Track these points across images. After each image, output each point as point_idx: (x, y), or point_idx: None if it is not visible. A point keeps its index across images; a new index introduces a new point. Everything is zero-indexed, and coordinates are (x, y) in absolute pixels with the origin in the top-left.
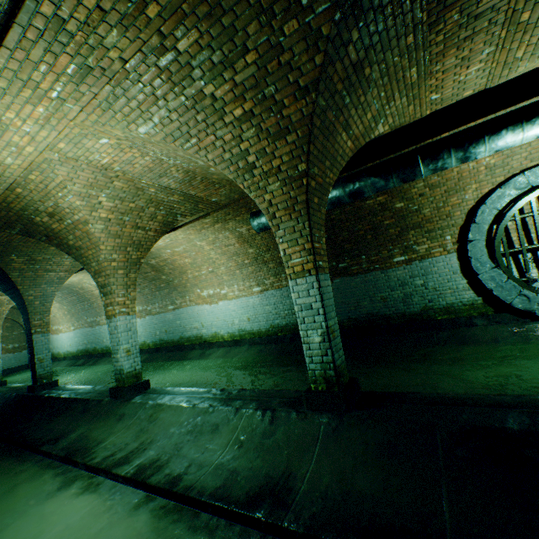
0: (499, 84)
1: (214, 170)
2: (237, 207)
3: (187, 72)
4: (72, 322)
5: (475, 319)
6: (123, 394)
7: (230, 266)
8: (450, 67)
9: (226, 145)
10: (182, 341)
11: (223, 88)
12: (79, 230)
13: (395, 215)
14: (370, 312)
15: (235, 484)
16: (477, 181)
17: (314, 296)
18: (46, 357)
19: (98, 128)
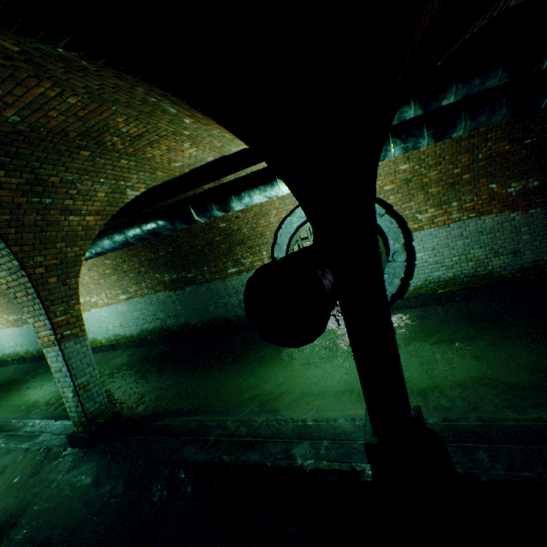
0: (235, 152)
1: None
2: None
3: None
4: None
5: None
6: None
7: (93, 276)
8: (165, 153)
9: None
10: None
11: None
12: None
13: (222, 233)
14: (216, 316)
15: None
16: (275, 208)
17: (62, 362)
18: None
19: None
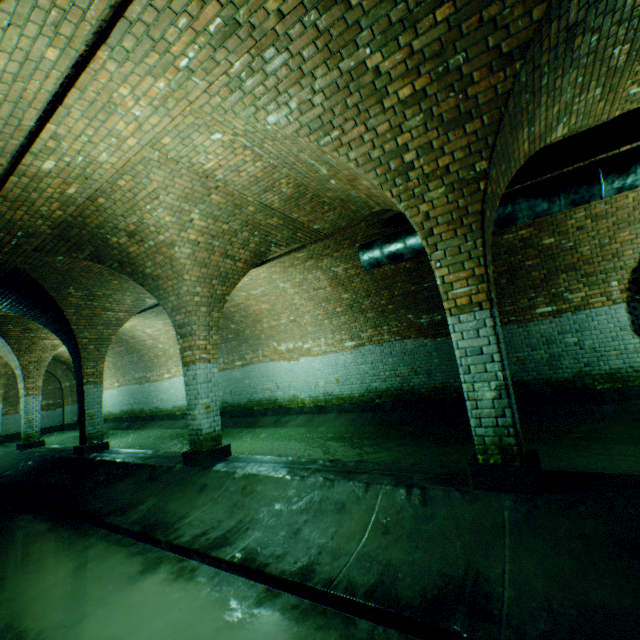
0: None
1: (333, 184)
2: (340, 238)
3: (351, 36)
4: (117, 378)
5: None
6: (201, 460)
7: (317, 315)
8: None
9: (378, 138)
10: (250, 405)
11: (393, 59)
12: (161, 254)
13: (541, 253)
14: None
15: (398, 582)
16: None
17: (486, 336)
18: (98, 413)
19: (217, 117)
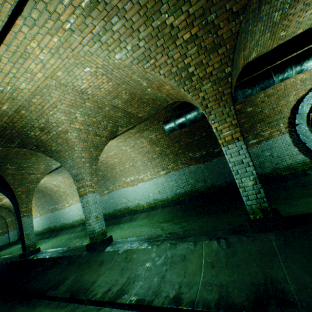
0: None
1: (149, 90)
2: (152, 120)
3: (157, 8)
4: (38, 211)
5: (307, 171)
6: (97, 247)
7: (144, 160)
8: (298, 11)
9: (175, 61)
10: (115, 212)
11: (179, 19)
12: (60, 138)
13: (247, 115)
14: None
15: (231, 294)
16: (295, 89)
17: (243, 154)
18: (31, 232)
19: (87, 58)
